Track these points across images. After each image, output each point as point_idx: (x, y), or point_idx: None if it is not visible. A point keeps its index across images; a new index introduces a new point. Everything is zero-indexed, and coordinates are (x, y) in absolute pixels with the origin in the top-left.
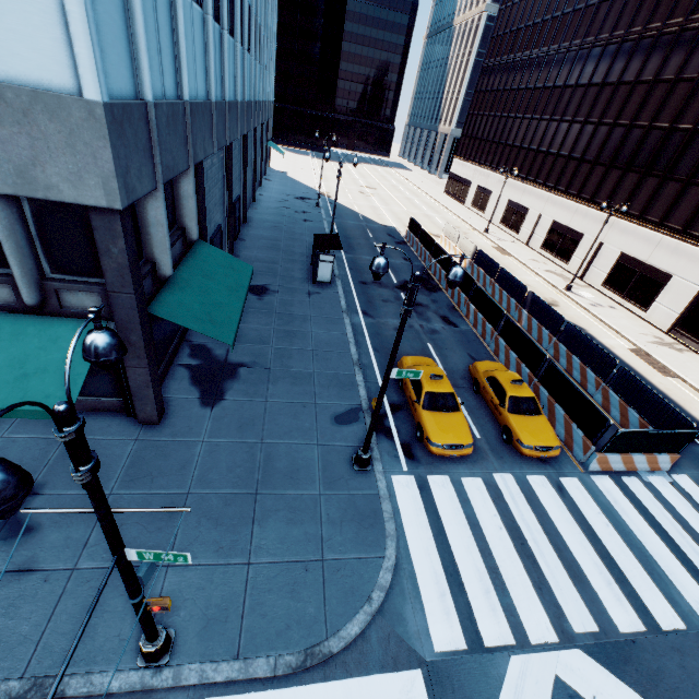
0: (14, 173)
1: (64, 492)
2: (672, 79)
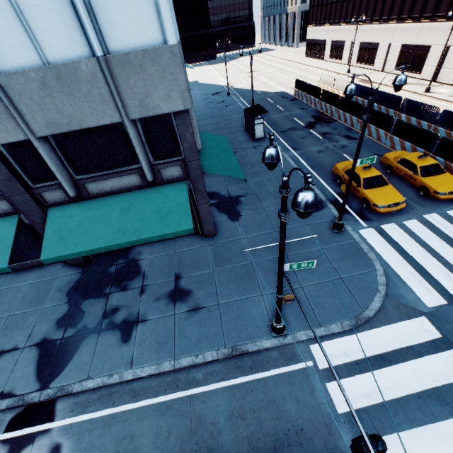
0: (138, 105)
1: (191, 274)
2: None
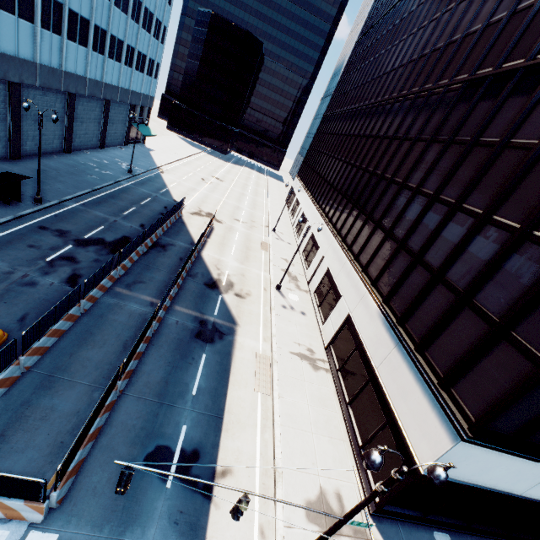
0: None
1: None
2: (382, 135)
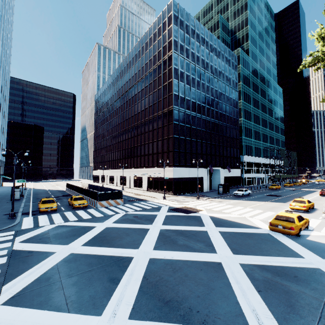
0: None
1: None
2: (127, 138)
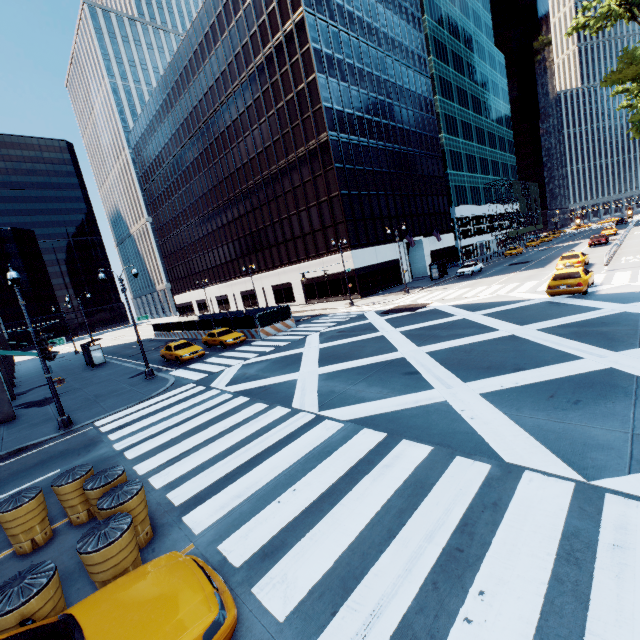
0: None
1: None
2: (238, 217)
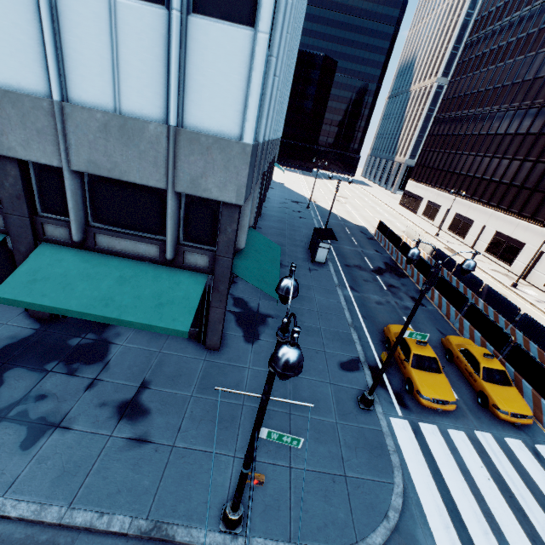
0: (189, 181)
1: (163, 389)
2: None
